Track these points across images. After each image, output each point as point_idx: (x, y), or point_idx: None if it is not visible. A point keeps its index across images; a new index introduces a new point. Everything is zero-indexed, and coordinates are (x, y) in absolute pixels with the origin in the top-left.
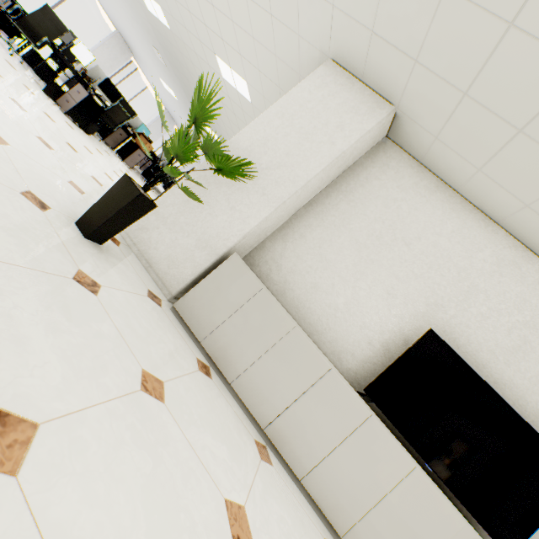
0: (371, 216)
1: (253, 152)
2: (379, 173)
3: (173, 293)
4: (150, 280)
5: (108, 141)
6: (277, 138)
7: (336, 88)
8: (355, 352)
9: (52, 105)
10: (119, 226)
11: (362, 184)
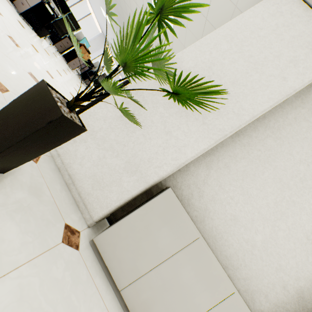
0: (297, 157)
1: (195, 74)
2: (308, 114)
3: (94, 218)
4: (70, 201)
5: (57, 46)
6: (223, 63)
7: (291, 19)
8: (269, 294)
9: (7, 3)
10: (28, 153)
11: (290, 123)
